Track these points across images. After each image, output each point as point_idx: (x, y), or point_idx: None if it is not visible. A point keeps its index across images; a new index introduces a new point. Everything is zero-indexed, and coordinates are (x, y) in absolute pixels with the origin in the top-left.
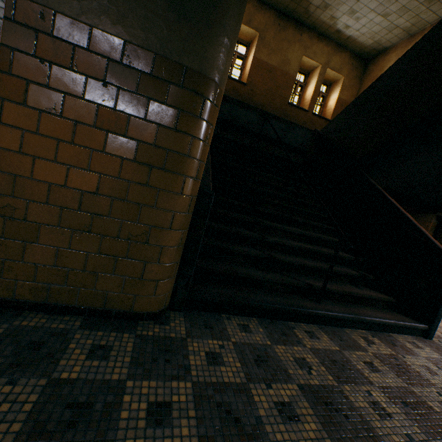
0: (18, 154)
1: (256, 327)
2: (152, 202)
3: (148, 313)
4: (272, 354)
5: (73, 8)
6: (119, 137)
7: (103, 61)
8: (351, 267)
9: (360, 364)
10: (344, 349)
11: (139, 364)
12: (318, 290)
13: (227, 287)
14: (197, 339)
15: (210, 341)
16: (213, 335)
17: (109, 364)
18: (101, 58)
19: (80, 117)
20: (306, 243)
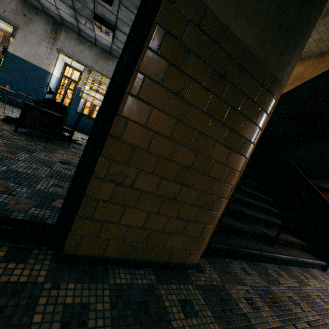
0: (142, 127)
1: (250, 270)
2: (223, 177)
3: (193, 264)
4: (275, 295)
5: (220, 7)
6: (217, 123)
7: (226, 58)
8: (276, 218)
9: (316, 297)
10: (300, 285)
11: (219, 317)
12: (270, 237)
13: (222, 235)
14: (229, 285)
15: (238, 286)
16: (235, 280)
17: (203, 321)
18: (225, 55)
19: (197, 102)
20: (250, 198)
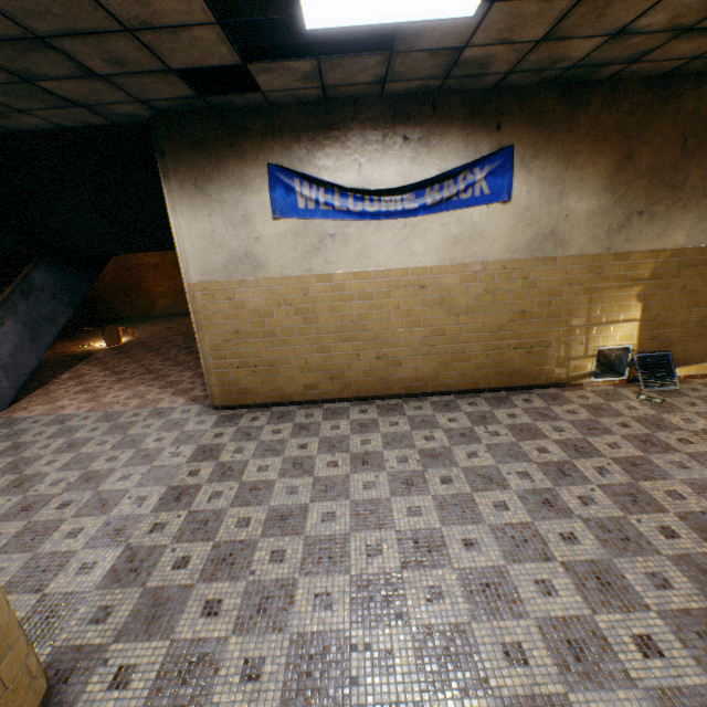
0: None
1: None
2: None
3: None
4: None
5: None
6: None
7: None
8: None
9: None
10: None
11: None
12: None
13: None
14: None
15: None
16: None
17: None
18: None
19: None
20: None
